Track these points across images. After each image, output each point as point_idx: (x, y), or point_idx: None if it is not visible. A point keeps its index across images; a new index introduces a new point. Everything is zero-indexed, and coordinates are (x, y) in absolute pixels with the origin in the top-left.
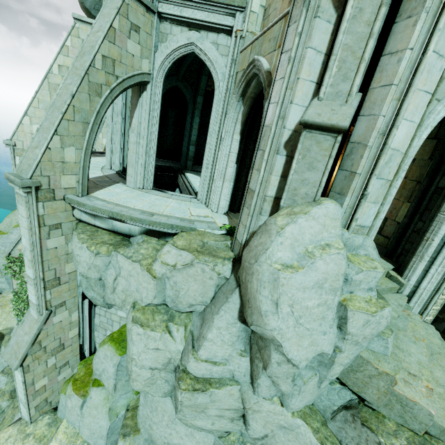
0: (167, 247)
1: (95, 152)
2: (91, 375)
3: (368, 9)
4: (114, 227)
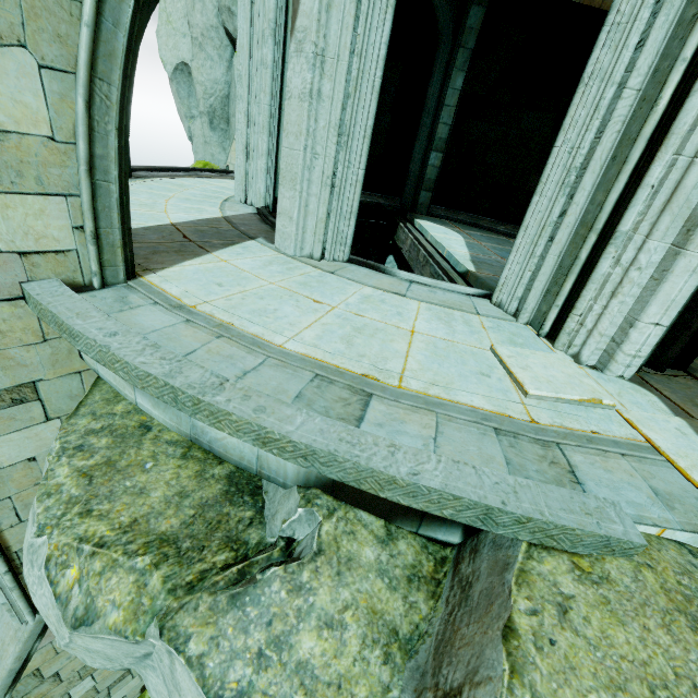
0: None
1: (225, 171)
2: None
3: None
4: (198, 434)
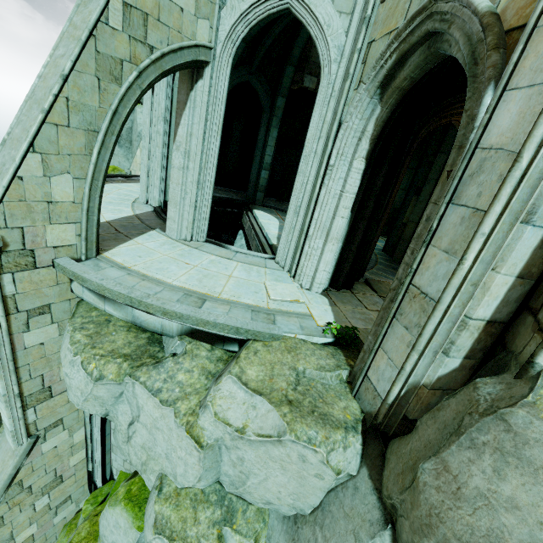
0: (227, 383)
1: (130, 175)
2: (97, 537)
3: None
4: (136, 319)
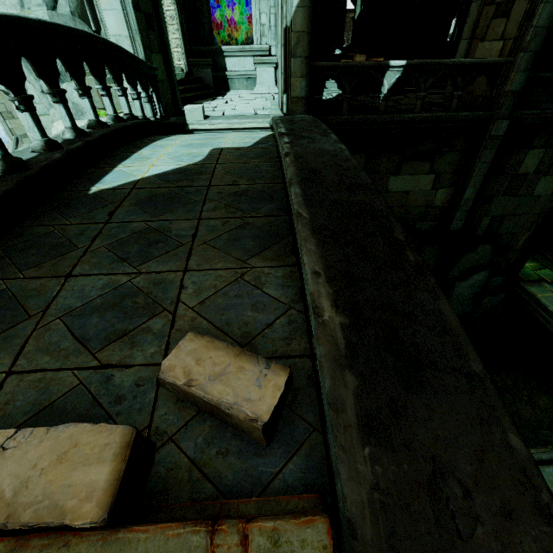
0: None
1: None
2: None
3: None
4: None
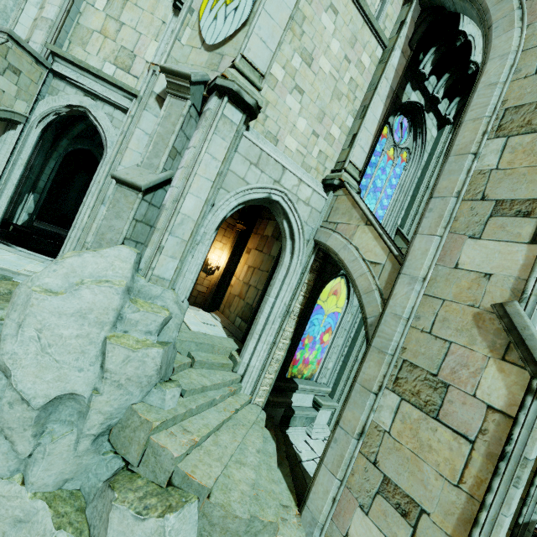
0: None
1: None
2: None
3: (174, 115)
4: None
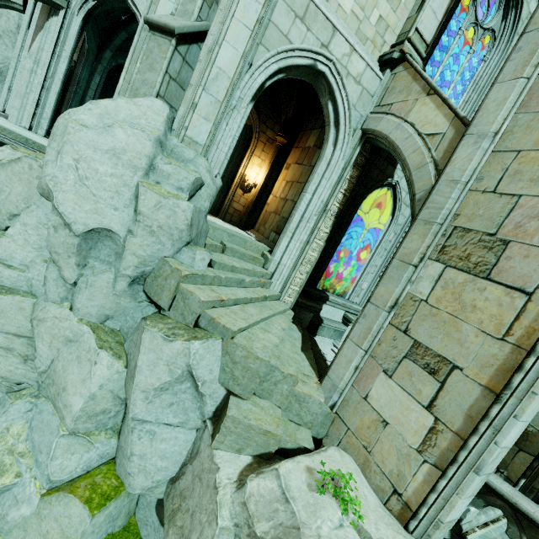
0: (2, 148)
1: None
2: None
3: None
4: None
